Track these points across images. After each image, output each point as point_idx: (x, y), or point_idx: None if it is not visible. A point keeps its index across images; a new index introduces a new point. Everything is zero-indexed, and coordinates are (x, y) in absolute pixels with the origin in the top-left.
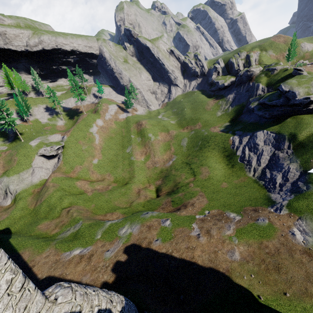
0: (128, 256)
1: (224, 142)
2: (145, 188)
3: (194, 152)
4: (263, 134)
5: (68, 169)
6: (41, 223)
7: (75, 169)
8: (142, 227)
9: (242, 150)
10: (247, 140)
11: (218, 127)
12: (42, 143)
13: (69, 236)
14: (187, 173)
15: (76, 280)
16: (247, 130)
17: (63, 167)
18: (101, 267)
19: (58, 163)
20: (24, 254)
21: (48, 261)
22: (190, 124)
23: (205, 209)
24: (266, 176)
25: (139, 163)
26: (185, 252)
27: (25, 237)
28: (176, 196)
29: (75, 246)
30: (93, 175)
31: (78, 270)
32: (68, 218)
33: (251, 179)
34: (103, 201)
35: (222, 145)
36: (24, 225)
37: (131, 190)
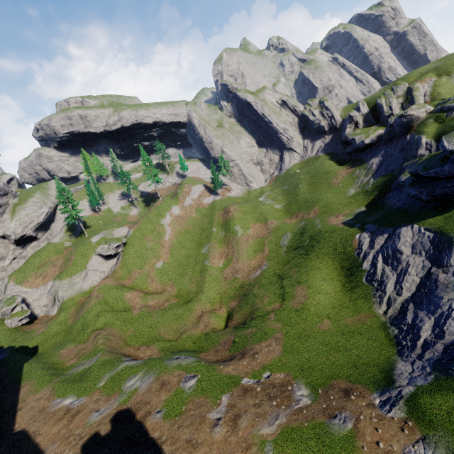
0: (112, 429)
1: (345, 243)
2: (212, 311)
3: (296, 258)
4: (412, 232)
5: (124, 274)
6: (65, 347)
7: (132, 274)
8: (154, 382)
9: (372, 260)
10: (382, 241)
11: (344, 215)
12: (104, 239)
13: (77, 374)
14: (274, 294)
15: (42, 448)
16: (386, 224)
17: (120, 271)
18: (75, 436)
19: (116, 265)
20: (23, 388)
21: (36, 406)
22: (303, 210)
23: (267, 367)
24: (406, 318)
25: (214, 270)
26: (181, 448)
27: (39, 364)
28: (243, 333)
29: (71, 392)
30: (152, 284)
31: (52, 432)
32: (92, 346)
33: (377, 320)
34: (147, 325)
35: (341, 248)
36: (53, 345)
37: (191, 311)
